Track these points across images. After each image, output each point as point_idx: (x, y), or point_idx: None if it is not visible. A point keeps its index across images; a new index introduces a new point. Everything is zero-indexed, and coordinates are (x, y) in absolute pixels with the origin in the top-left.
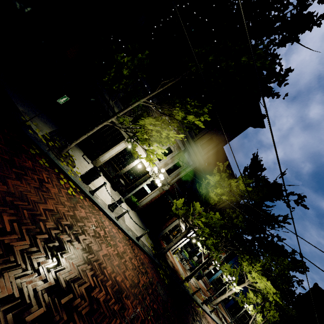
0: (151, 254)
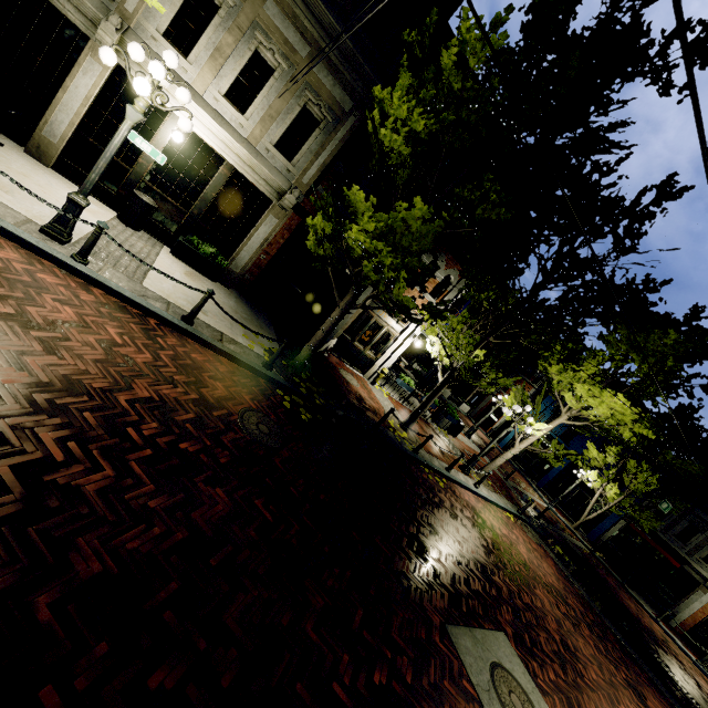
0: (253, 361)
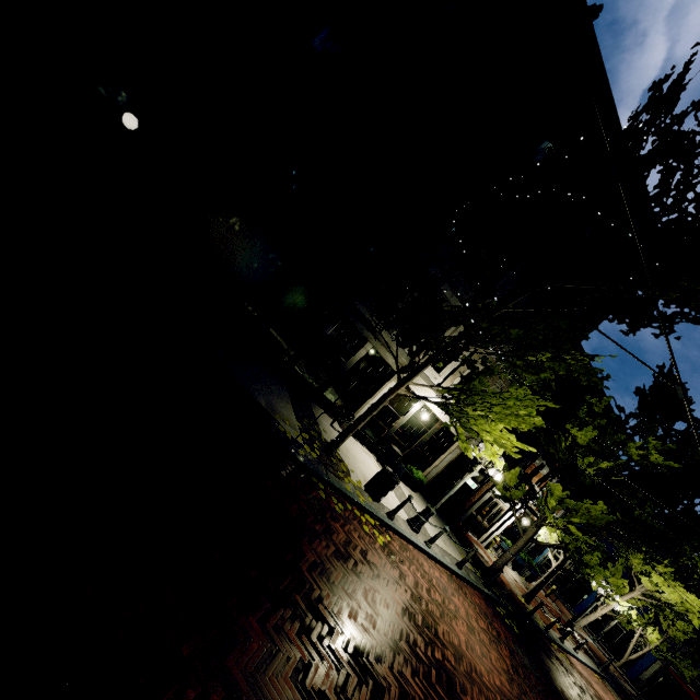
0: (481, 585)
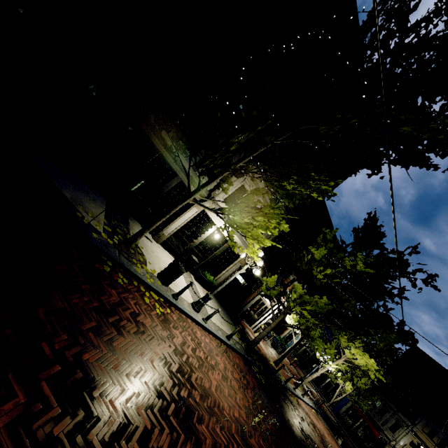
0: (243, 352)
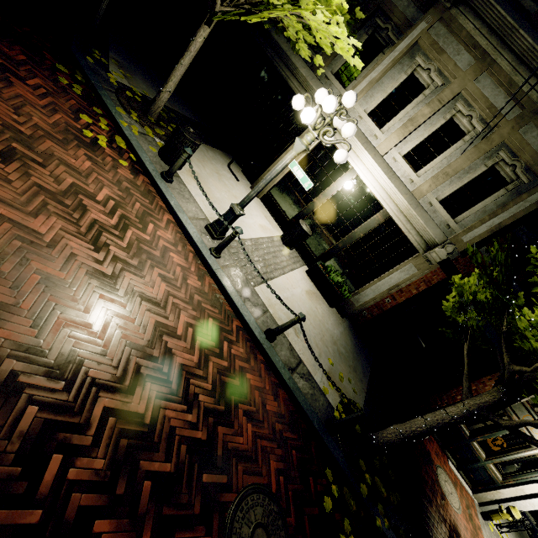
0: (316, 411)
